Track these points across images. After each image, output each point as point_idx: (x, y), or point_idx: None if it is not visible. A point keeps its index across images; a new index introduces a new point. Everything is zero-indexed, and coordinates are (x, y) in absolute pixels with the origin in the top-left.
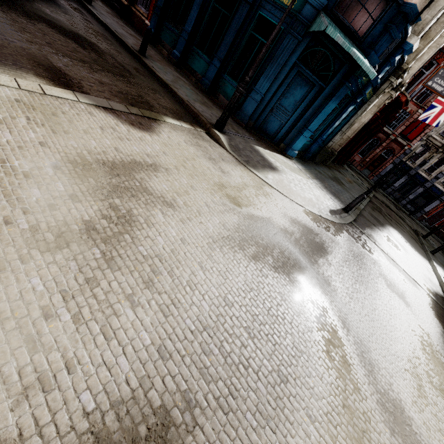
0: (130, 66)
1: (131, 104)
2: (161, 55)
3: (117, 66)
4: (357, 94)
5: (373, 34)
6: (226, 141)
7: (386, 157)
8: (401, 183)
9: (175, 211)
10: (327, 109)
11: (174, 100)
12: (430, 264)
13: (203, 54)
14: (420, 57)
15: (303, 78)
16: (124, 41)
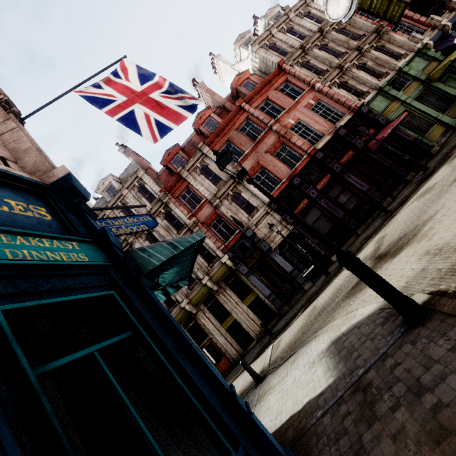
0: None
1: None
2: None
3: None
4: None
5: None
6: None
7: None
8: None
9: None
10: None
11: None
12: None
13: None
14: None
15: None
16: None
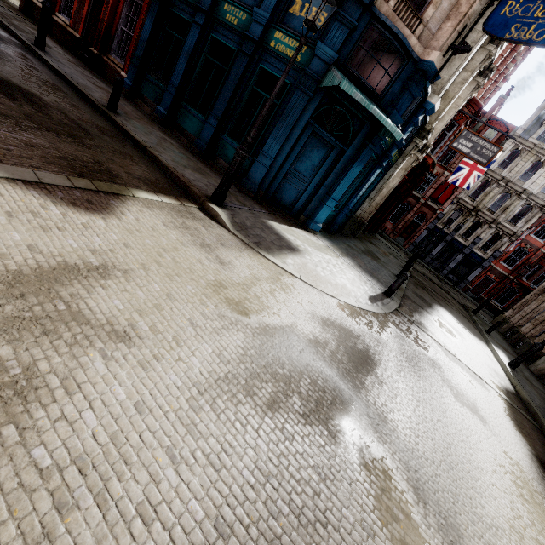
0: (90, 124)
1: (79, 174)
2: (141, 112)
3: (67, 123)
4: (382, 157)
5: (392, 92)
6: (228, 217)
7: (419, 222)
8: (439, 251)
9: (131, 347)
10: (351, 175)
11: (154, 166)
12: (489, 348)
13: (196, 111)
14: (441, 118)
15: (319, 139)
16: (86, 93)
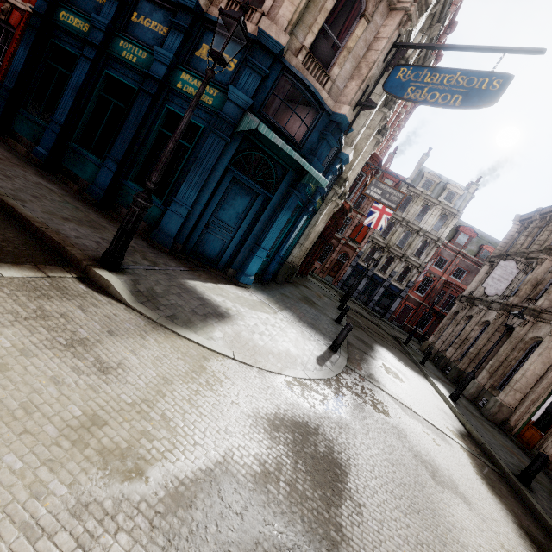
0: None
1: None
2: (11, 152)
3: None
4: (308, 203)
5: (311, 141)
6: (126, 286)
7: (343, 261)
8: (363, 285)
9: None
10: (279, 222)
11: (7, 221)
12: (429, 382)
13: (89, 153)
14: (352, 169)
15: (242, 185)
16: None
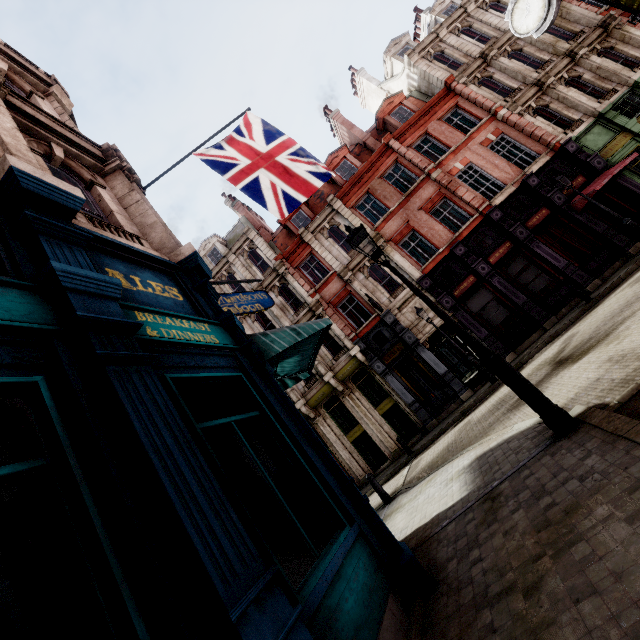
0: None
1: None
2: None
3: None
4: None
5: None
6: None
7: None
8: None
9: None
10: None
11: None
12: None
13: None
14: None
15: None
16: None
